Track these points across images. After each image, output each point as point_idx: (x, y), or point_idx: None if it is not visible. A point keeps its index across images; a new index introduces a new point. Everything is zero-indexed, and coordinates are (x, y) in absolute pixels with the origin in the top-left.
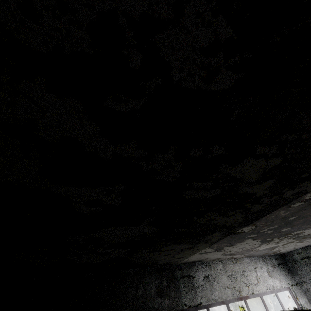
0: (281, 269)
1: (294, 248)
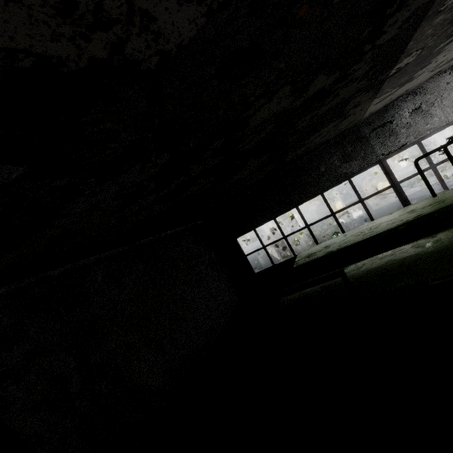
0: None
1: None
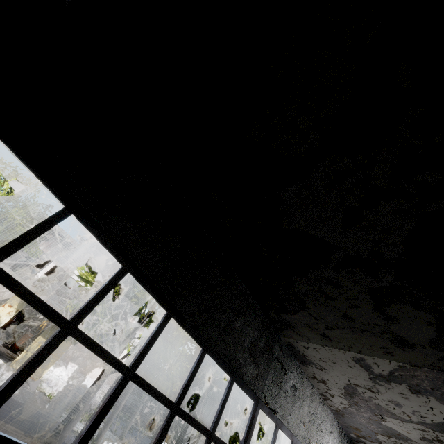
0: None
1: None
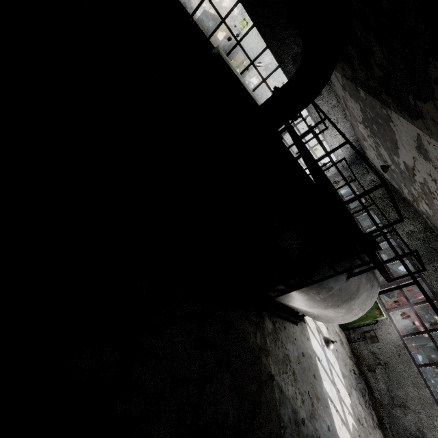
0: (350, 155)
1: (373, 160)
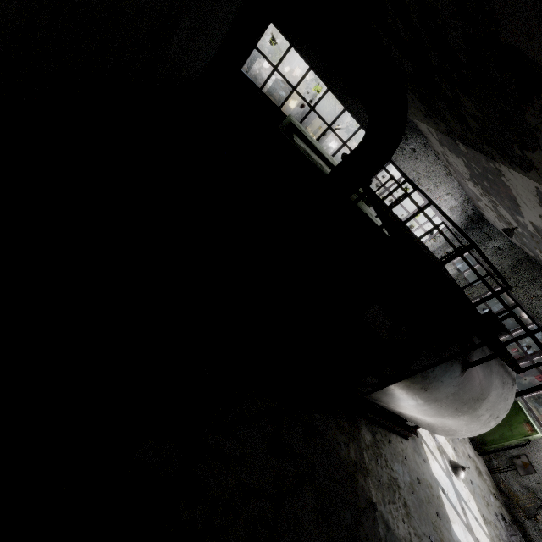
0: (464, 219)
1: (494, 223)
